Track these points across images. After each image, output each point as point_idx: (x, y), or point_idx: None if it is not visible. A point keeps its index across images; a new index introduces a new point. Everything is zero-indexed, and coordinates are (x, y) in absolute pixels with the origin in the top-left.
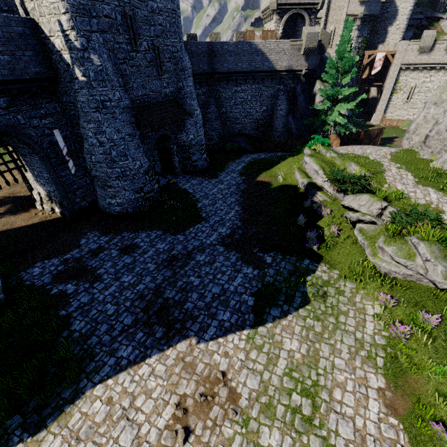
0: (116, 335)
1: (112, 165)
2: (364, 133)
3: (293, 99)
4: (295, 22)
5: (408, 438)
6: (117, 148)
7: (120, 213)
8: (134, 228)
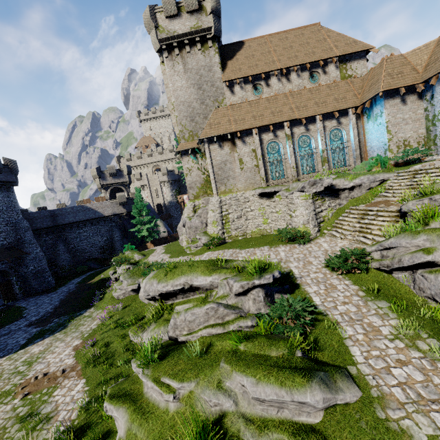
0: None
1: None
2: (170, 237)
3: (124, 229)
4: (122, 190)
5: (75, 355)
6: None
7: None
8: None
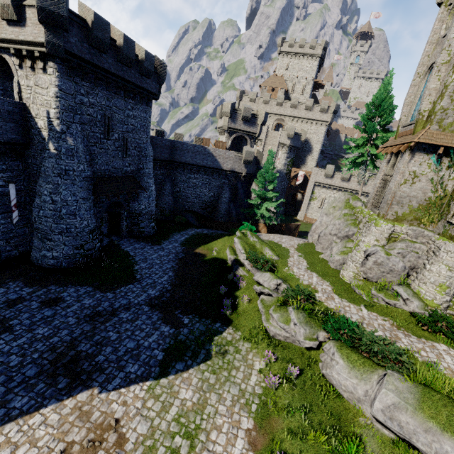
0: (13, 387)
1: (59, 221)
2: (285, 226)
3: (235, 191)
4: (241, 139)
5: None
6: (69, 208)
7: (53, 266)
8: (64, 282)
